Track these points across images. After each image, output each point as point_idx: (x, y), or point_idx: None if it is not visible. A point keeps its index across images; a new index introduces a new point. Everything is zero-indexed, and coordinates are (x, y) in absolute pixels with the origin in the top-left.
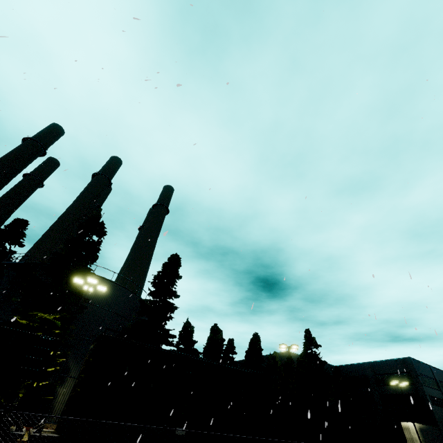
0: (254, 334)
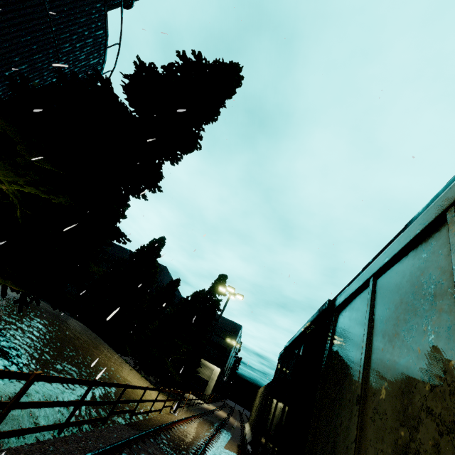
0: (162, 237)
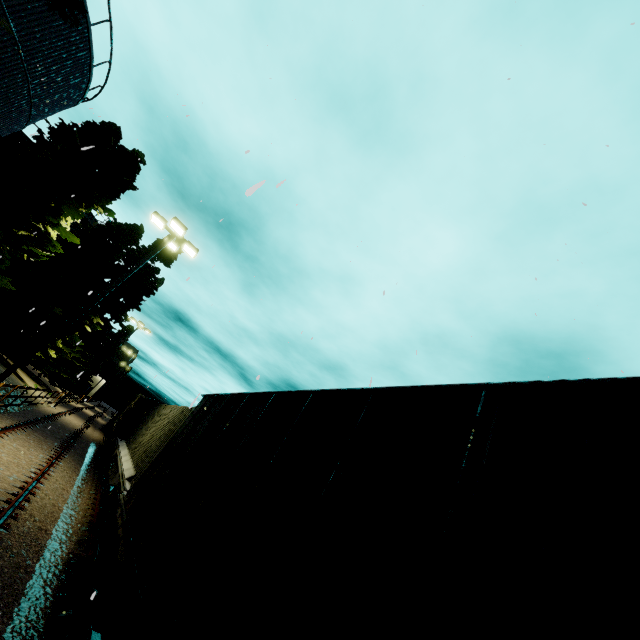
0: None
